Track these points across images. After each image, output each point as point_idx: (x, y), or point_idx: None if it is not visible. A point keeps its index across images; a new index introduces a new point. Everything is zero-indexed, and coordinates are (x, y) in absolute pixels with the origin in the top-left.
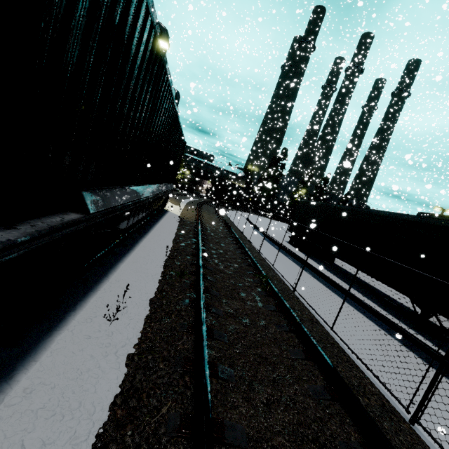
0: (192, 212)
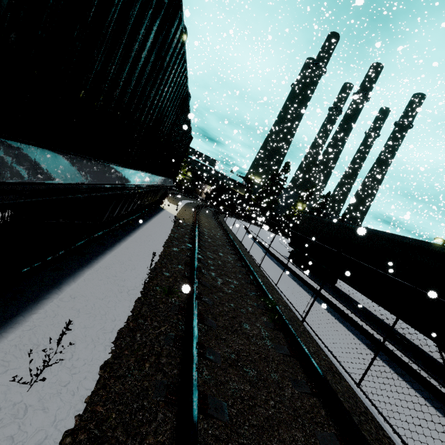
0: (190, 213)
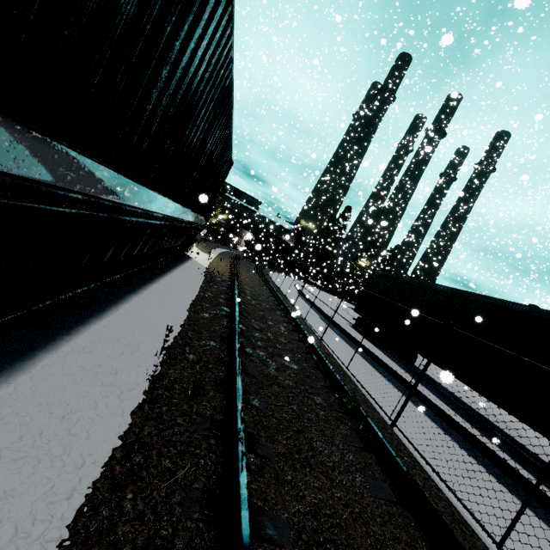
0: (226, 265)
